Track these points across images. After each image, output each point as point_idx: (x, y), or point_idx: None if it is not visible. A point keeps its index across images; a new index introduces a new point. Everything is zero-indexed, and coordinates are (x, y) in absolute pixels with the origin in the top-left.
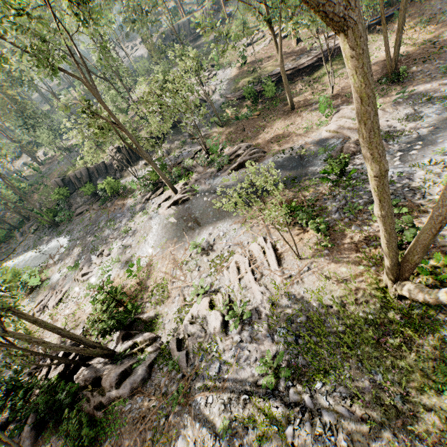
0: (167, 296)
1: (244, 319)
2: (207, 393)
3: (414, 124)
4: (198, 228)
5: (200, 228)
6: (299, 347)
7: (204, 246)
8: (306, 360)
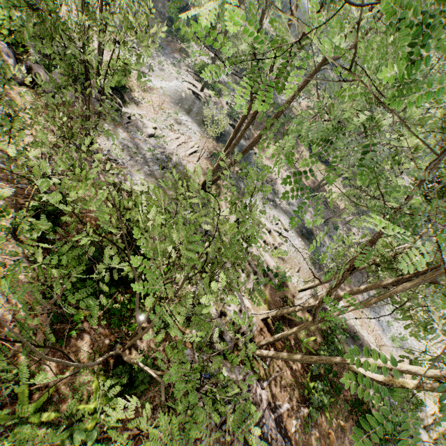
0: (142, 106)
1: (159, 144)
2: (125, 133)
3: (284, 202)
4: (186, 113)
5: (187, 114)
6: (164, 163)
7: (178, 119)
8: (161, 165)
